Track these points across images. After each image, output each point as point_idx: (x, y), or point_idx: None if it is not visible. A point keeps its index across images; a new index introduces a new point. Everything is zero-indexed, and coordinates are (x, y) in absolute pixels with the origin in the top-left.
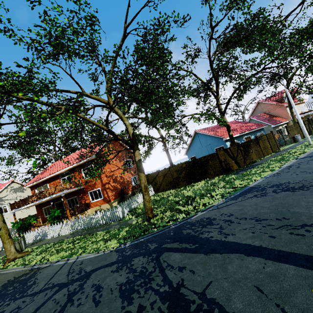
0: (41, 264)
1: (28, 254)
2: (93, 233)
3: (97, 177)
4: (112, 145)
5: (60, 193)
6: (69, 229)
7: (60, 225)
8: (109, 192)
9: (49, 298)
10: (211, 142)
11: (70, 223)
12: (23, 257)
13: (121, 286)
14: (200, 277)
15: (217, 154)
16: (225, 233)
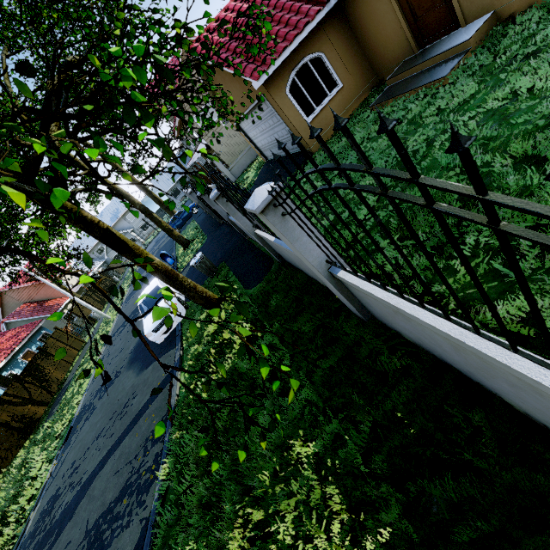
0: None
1: None
2: None
3: None
4: None
5: None
6: None
7: None
8: None
9: None
10: None
11: None
12: None
13: None
14: (78, 533)
15: None
16: (78, 482)
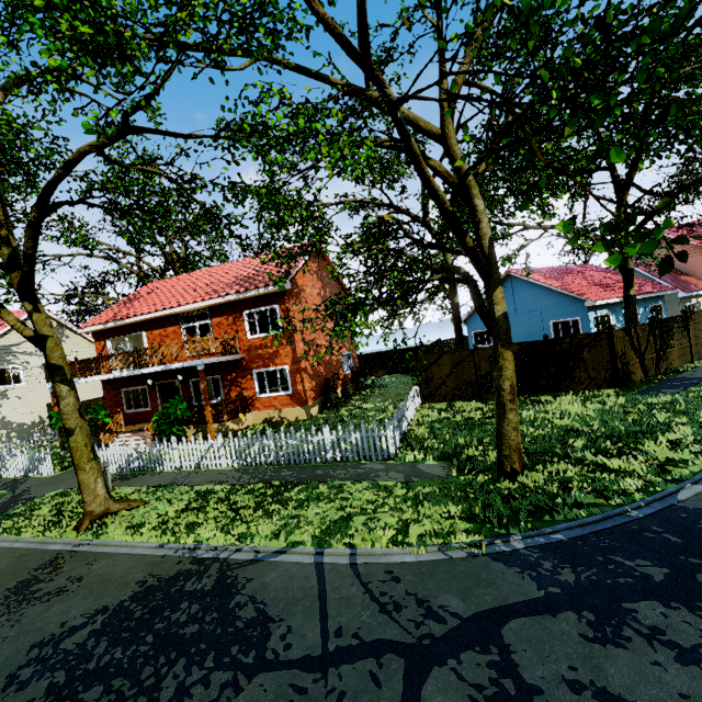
0: (222, 550)
1: (139, 507)
2: (326, 481)
3: (285, 338)
4: (316, 265)
5: (196, 363)
6: (230, 457)
7: (207, 444)
8: (306, 381)
9: (409, 698)
10: (545, 304)
11: (235, 444)
12: (126, 511)
13: None
14: None
15: (611, 337)
16: None
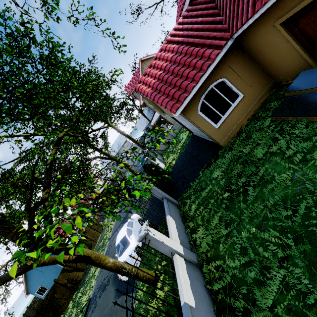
0: None
1: None
2: None
3: None
4: None
5: None
6: None
7: None
8: None
9: None
10: None
11: None
12: None
13: None
14: None
15: (58, 282)
16: None
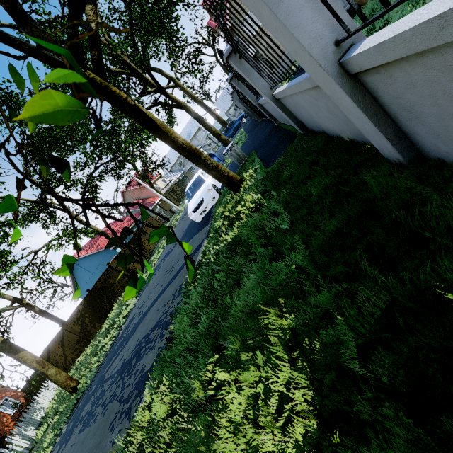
0: None
1: None
2: None
3: None
4: None
5: None
6: None
7: None
8: None
9: None
10: (98, 260)
11: None
12: None
13: (80, 431)
14: (133, 344)
15: (112, 267)
16: (142, 312)
